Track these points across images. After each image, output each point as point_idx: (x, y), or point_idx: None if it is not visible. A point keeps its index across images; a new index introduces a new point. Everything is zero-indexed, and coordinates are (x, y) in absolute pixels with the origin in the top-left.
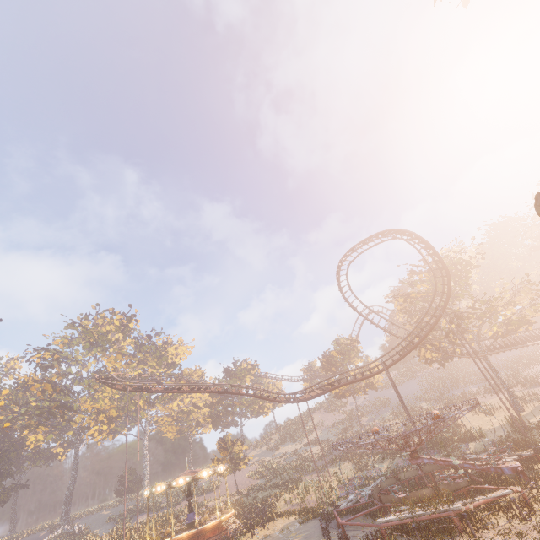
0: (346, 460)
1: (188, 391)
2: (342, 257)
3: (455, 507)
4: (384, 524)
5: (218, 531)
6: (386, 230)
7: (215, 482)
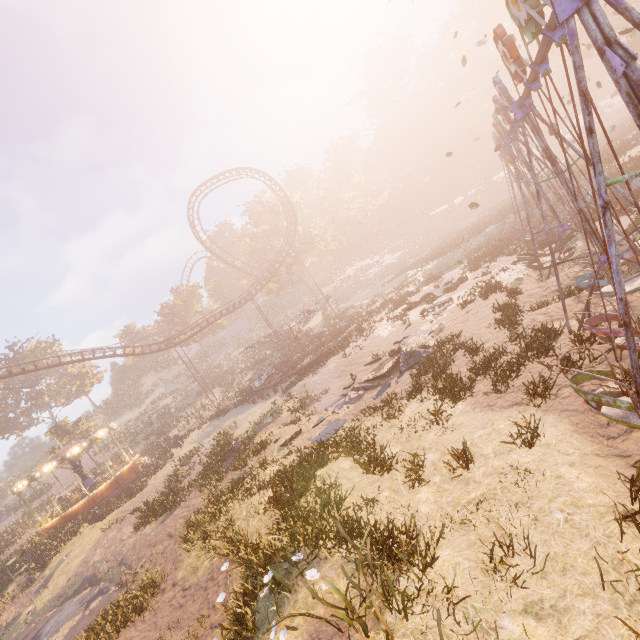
0: (212, 388)
1: (4, 376)
2: (194, 192)
3: (335, 341)
4: (303, 365)
5: (133, 470)
6: (241, 168)
7: (48, 481)
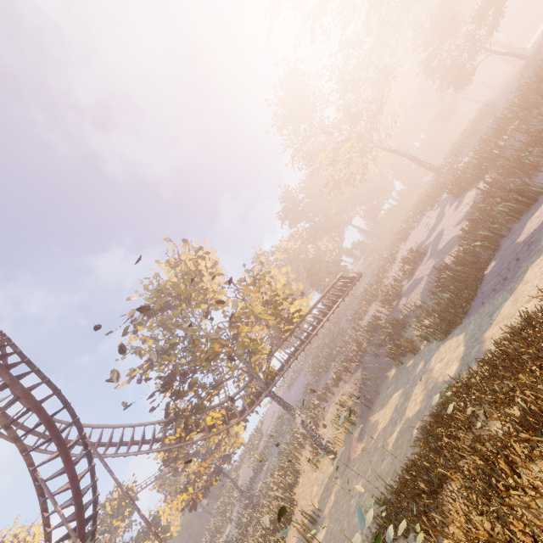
0: None
1: None
2: None
3: None
4: None
5: None
6: None
7: None
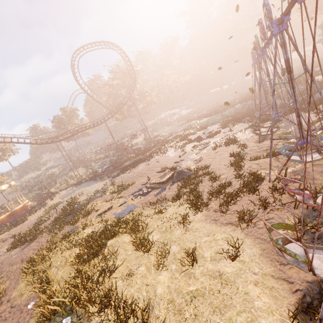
0: (79, 167)
1: None
2: (76, 51)
3: (145, 154)
4: (125, 165)
5: (24, 209)
6: (106, 41)
7: None
